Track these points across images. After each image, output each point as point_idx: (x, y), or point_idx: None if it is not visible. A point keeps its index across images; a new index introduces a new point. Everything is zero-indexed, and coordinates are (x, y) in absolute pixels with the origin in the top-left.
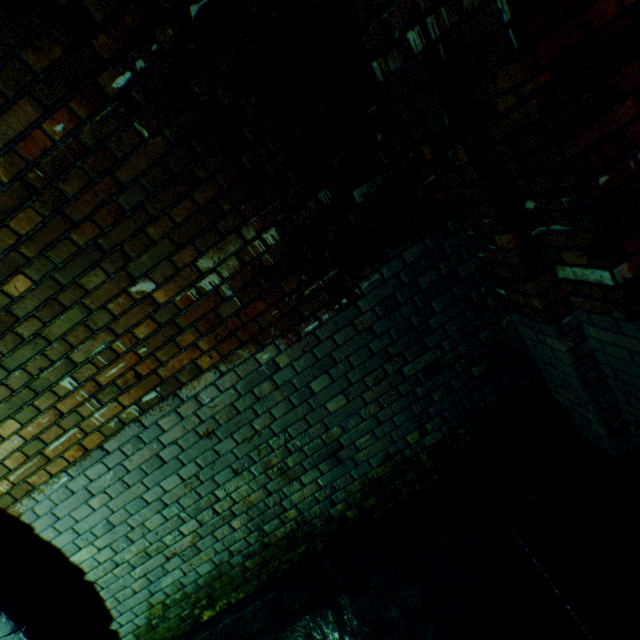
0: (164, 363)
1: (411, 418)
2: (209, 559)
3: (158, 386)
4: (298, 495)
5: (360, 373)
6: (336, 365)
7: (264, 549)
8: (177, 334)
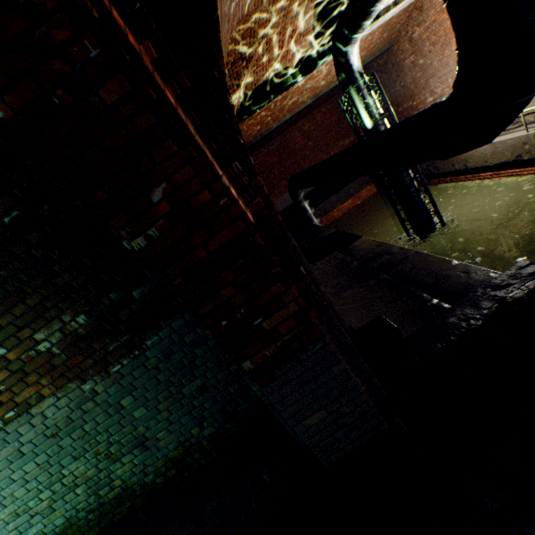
0: (18, 394)
1: (193, 419)
2: (62, 515)
3: (16, 407)
4: (121, 470)
5: (154, 393)
6: (137, 389)
7: (101, 506)
8: (26, 376)
